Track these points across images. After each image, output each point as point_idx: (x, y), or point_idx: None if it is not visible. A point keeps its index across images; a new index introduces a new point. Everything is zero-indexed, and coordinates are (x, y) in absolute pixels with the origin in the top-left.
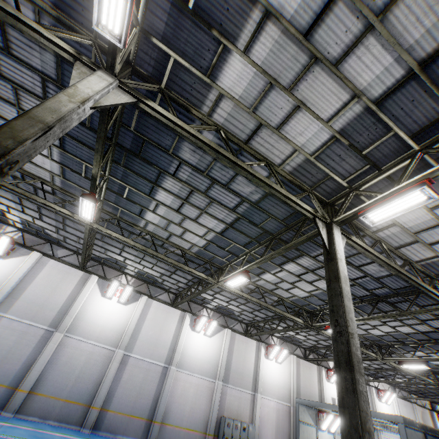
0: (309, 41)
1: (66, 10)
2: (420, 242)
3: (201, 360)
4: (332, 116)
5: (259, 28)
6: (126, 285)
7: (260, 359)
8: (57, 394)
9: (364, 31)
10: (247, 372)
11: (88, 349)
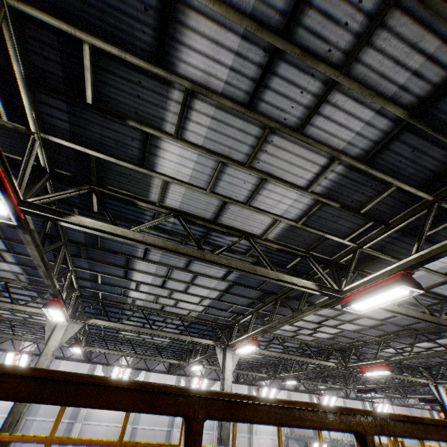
0: (165, 287)
1: (37, 282)
2: (301, 334)
3: None
4: (199, 302)
5: (138, 285)
6: (125, 368)
7: None
8: None
9: (188, 285)
10: None
11: (103, 430)
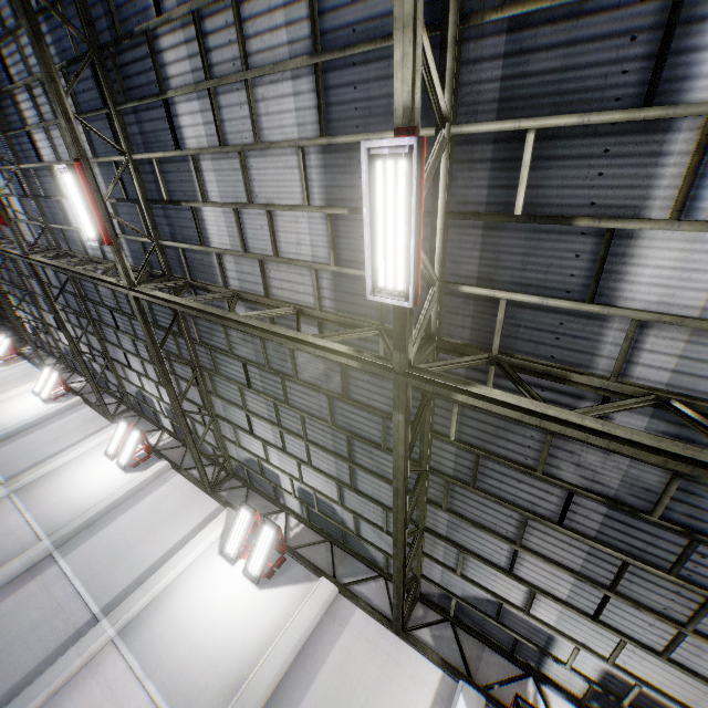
0: None
1: None
2: None
3: (195, 645)
4: None
5: None
6: (133, 428)
7: None
8: None
9: None
10: None
11: (14, 525)
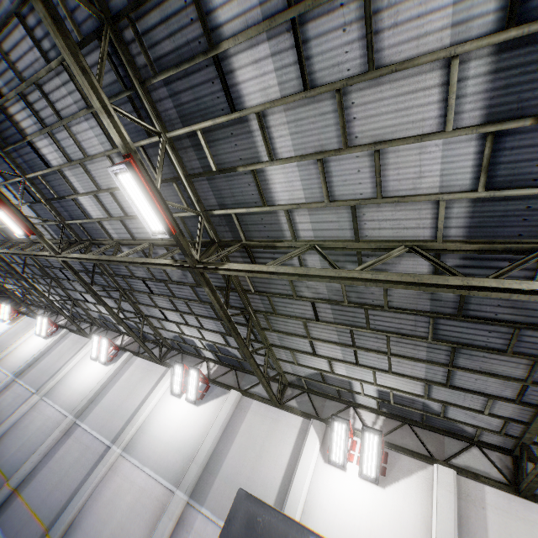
0: None
1: None
2: None
3: (166, 444)
4: None
5: None
6: (101, 338)
7: (301, 458)
8: None
9: None
10: (259, 487)
11: (49, 414)
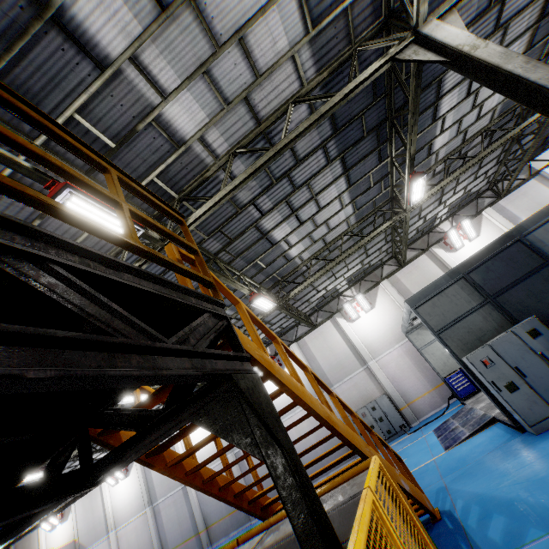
0: None
1: None
2: None
3: None
4: None
5: None
6: None
7: (345, 331)
8: (222, 515)
9: None
10: (343, 356)
11: None
